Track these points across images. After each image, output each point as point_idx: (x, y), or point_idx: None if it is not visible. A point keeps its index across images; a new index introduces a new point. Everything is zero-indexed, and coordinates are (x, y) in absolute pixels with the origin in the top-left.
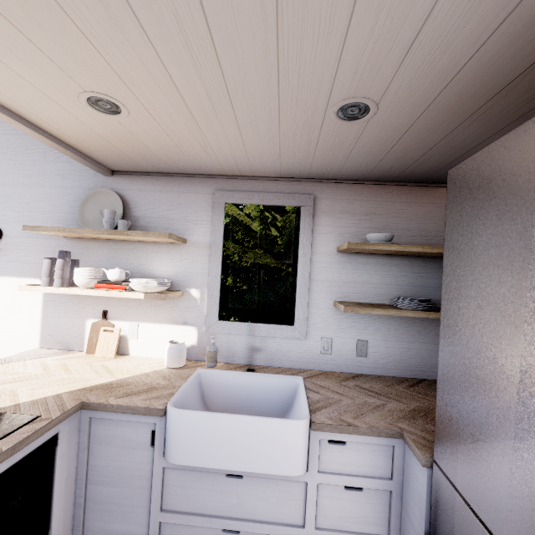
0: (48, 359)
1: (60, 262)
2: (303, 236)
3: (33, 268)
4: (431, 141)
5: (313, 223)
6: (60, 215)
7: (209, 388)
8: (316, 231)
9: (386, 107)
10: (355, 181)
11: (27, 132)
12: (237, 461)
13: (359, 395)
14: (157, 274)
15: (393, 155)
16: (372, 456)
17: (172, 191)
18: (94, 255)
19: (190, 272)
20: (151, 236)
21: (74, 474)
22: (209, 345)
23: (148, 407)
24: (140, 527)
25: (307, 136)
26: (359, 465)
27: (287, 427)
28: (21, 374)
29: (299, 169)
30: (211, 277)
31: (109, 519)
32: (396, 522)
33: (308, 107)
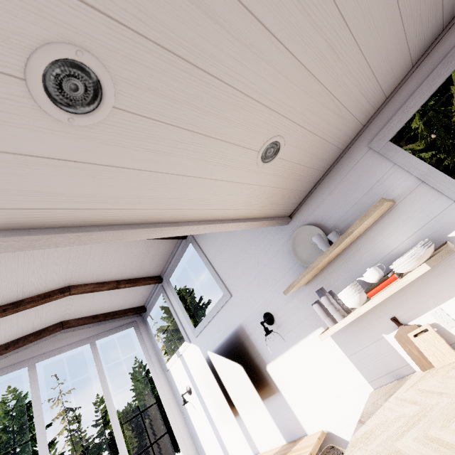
0: (399, 394)
1: (324, 299)
2: None
3: (307, 324)
4: None
5: None
6: (288, 273)
7: None
8: None
9: None
10: None
11: (244, 227)
12: None
13: None
14: (401, 249)
15: None
16: None
17: (337, 184)
18: (334, 280)
19: (431, 220)
20: (370, 214)
21: None
22: None
23: None
24: None
25: None
26: None
27: None
28: (401, 417)
29: (429, 28)
30: None
31: None
32: None
33: None
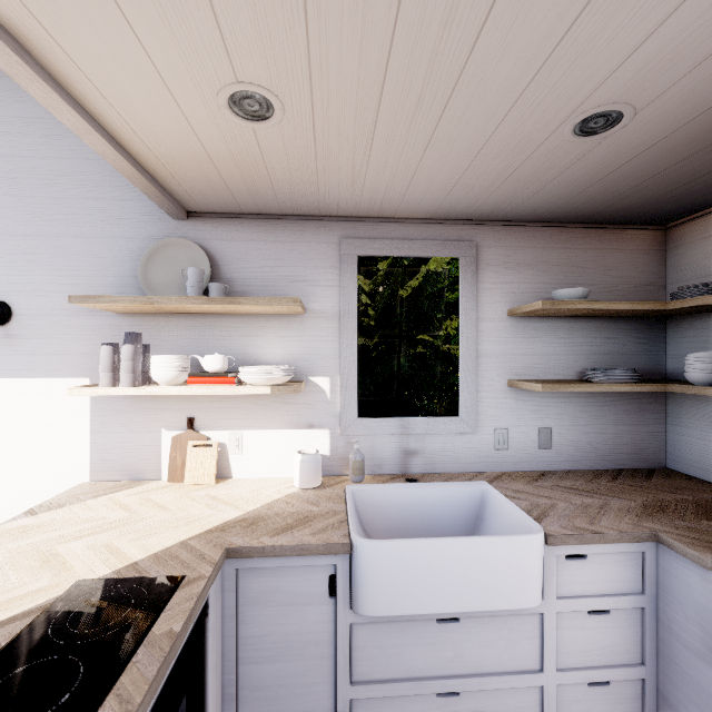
0: (118, 496)
1: (129, 350)
2: (464, 297)
3: (68, 362)
4: (660, 167)
5: (476, 280)
6: (108, 279)
7: (367, 510)
8: (480, 290)
9: (643, 118)
10: (526, 223)
11: (97, 147)
12: (458, 600)
13: (569, 496)
14: (266, 360)
15: (600, 185)
16: (618, 567)
17: (280, 241)
18: (166, 337)
19: (313, 354)
20: (276, 303)
21: (220, 654)
22: (353, 452)
23: (326, 543)
24: (322, 711)
25: (510, 159)
26: (604, 581)
27: (523, 545)
28: (96, 520)
29: (464, 206)
30: (344, 358)
31: (275, 709)
32: (652, 645)
33: (545, 116)
